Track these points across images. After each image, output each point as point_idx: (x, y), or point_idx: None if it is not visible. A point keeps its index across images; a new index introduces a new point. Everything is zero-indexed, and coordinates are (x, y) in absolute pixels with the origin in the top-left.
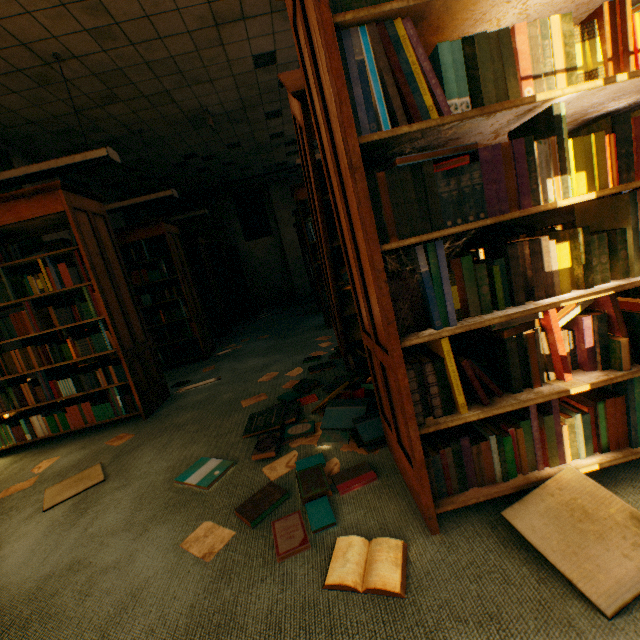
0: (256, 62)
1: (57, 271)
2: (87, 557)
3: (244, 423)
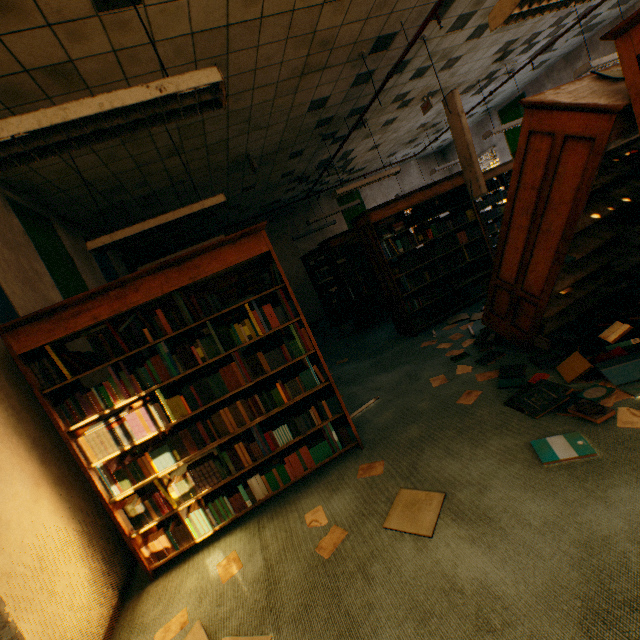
0: (310, 107)
1: (262, 313)
2: (588, 535)
3: (505, 412)
